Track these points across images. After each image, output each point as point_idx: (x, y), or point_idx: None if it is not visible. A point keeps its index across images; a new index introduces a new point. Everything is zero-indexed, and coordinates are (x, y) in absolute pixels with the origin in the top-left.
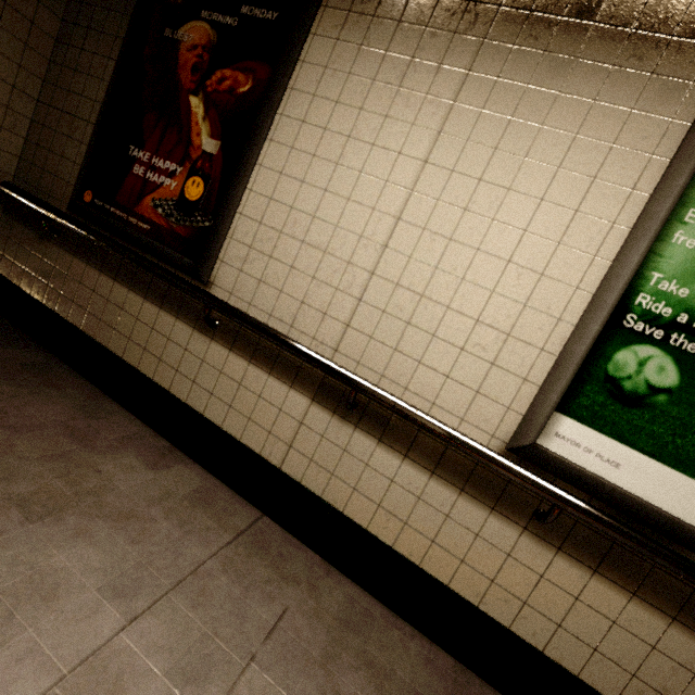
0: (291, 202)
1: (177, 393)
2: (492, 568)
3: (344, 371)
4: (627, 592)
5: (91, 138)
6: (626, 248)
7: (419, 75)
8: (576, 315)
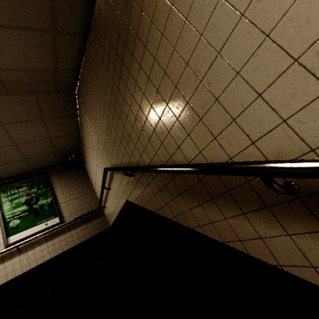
0: None
1: None
2: (20, 265)
3: None
4: (39, 246)
5: None
6: None
7: None
8: None
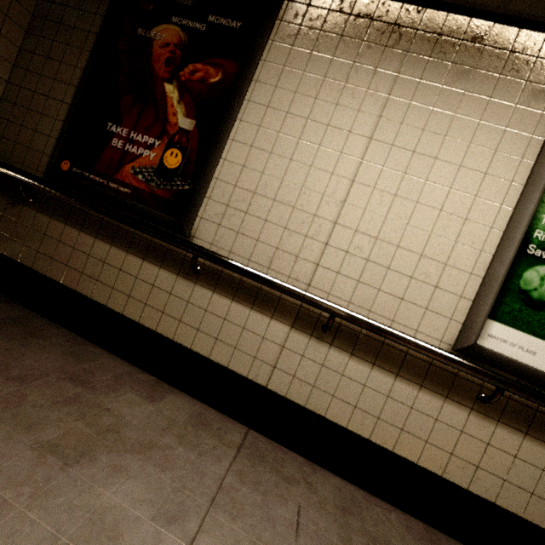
0: (262, 169)
1: (164, 332)
2: (450, 444)
3: (324, 301)
4: None
5: (68, 115)
6: (523, 198)
7: (360, 75)
8: (492, 247)
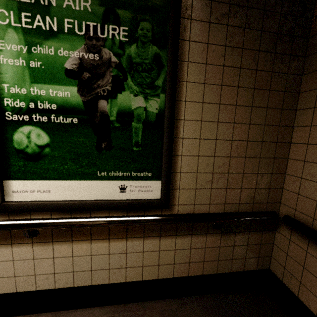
0: None
1: None
2: (31, 269)
3: None
4: (88, 240)
5: None
6: None
7: None
8: None
